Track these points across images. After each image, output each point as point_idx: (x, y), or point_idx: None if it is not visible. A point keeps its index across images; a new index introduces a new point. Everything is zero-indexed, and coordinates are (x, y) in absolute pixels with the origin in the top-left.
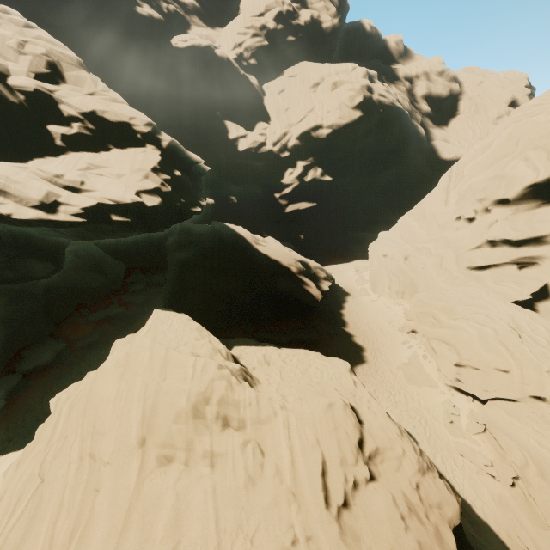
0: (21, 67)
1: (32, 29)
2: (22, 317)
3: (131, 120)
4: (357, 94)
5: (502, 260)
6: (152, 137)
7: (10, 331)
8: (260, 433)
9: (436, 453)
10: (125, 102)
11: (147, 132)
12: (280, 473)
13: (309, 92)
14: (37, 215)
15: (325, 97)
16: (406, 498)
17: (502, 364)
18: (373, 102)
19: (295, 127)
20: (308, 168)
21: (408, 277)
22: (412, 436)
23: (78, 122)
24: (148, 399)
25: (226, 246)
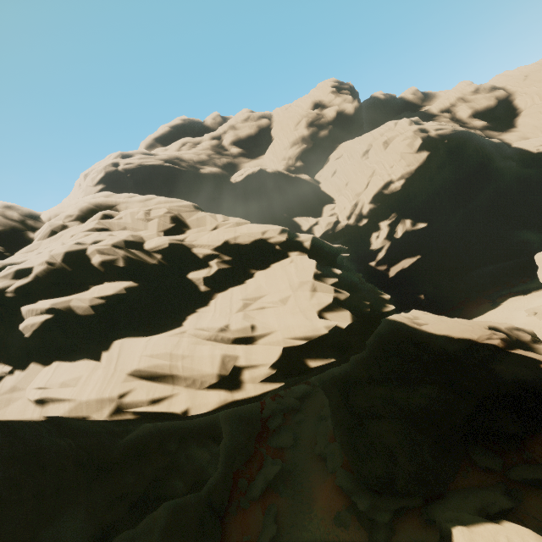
0: (151, 231)
1: (151, 199)
2: (194, 539)
3: (263, 235)
4: (414, 140)
5: None
6: (291, 243)
7: None
8: None
9: None
10: (248, 222)
11: (285, 240)
12: None
13: (362, 161)
14: (219, 399)
15: (381, 157)
16: None
17: None
18: (433, 139)
19: (363, 194)
20: (394, 224)
21: None
22: None
23: (214, 259)
24: None
25: (386, 341)
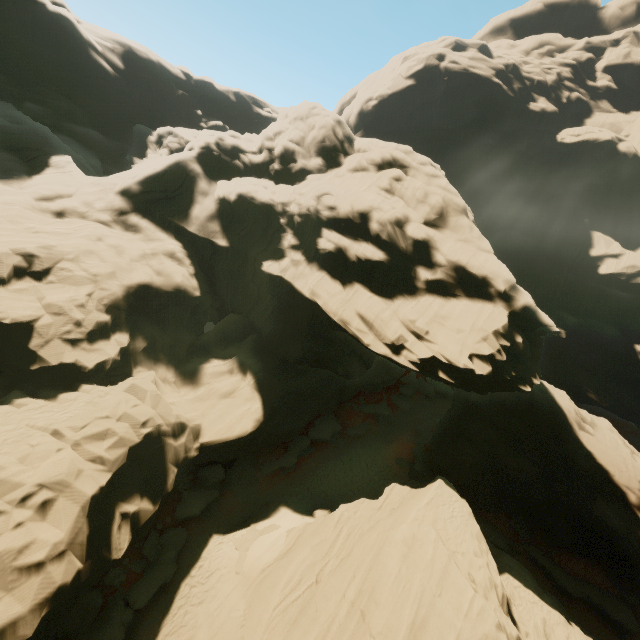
0: (417, 213)
1: (436, 177)
2: (328, 396)
3: (491, 273)
4: None
5: None
6: (506, 294)
7: (319, 405)
8: None
9: None
10: (492, 251)
11: (503, 289)
12: None
13: None
14: (385, 352)
15: None
16: None
17: None
18: None
19: None
20: None
21: None
22: None
23: (442, 267)
24: (421, 606)
25: (533, 413)
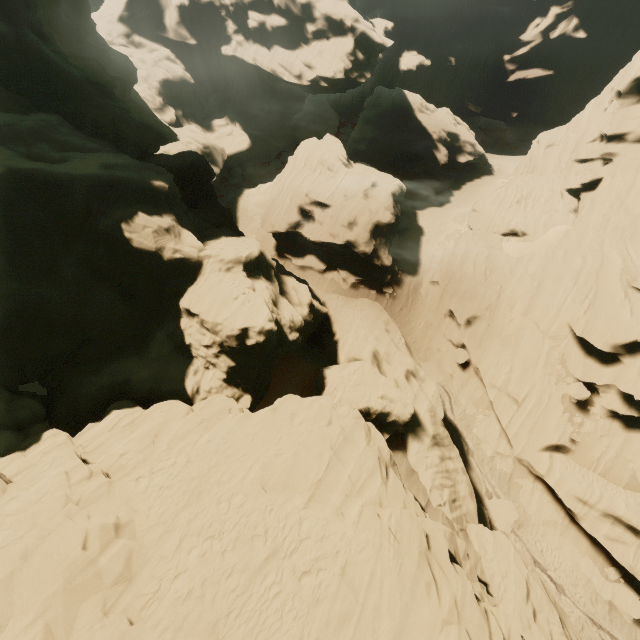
0: None
1: None
2: (284, 134)
3: (344, 16)
4: None
5: (595, 155)
6: (352, 28)
7: (280, 139)
8: (336, 174)
9: (427, 241)
10: None
11: (350, 25)
12: (336, 183)
13: None
14: (295, 80)
15: None
16: (369, 205)
17: (489, 210)
18: None
19: None
20: (563, 17)
21: (535, 163)
22: (423, 234)
23: (319, 20)
24: (310, 153)
25: (395, 110)
